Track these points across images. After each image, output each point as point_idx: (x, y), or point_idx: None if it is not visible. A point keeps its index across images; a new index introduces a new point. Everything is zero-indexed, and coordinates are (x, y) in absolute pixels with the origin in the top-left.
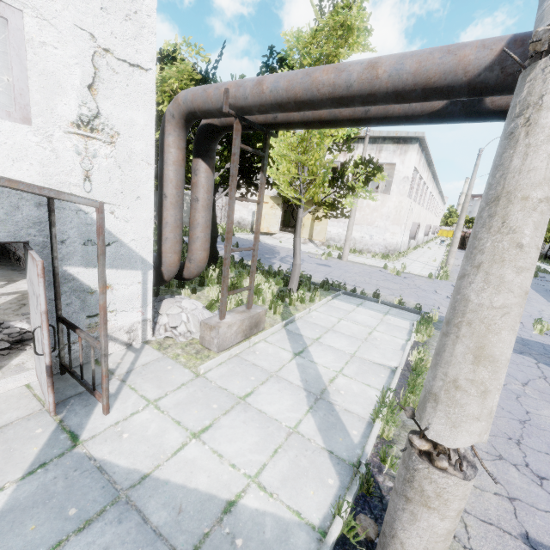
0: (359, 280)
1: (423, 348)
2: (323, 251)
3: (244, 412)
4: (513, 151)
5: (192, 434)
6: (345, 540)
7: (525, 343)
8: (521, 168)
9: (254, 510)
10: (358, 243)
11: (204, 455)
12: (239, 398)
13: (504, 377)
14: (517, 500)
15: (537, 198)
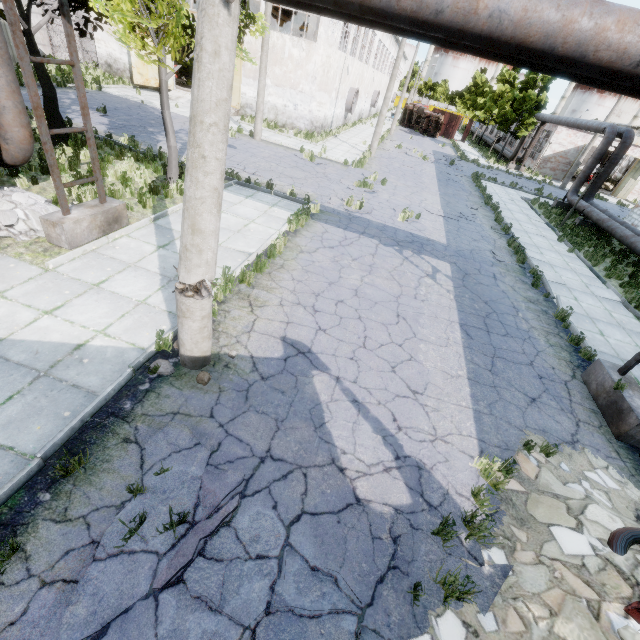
0: (263, 167)
1: (290, 237)
2: (235, 124)
3: (97, 294)
4: (194, 82)
5: (45, 312)
6: (164, 351)
7: (383, 229)
8: (198, 97)
9: (100, 347)
10: (281, 115)
11: (57, 324)
12: (93, 285)
13: (212, 242)
14: (292, 323)
15: (209, 123)
